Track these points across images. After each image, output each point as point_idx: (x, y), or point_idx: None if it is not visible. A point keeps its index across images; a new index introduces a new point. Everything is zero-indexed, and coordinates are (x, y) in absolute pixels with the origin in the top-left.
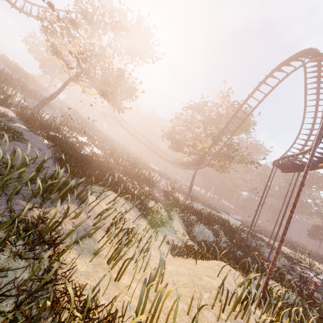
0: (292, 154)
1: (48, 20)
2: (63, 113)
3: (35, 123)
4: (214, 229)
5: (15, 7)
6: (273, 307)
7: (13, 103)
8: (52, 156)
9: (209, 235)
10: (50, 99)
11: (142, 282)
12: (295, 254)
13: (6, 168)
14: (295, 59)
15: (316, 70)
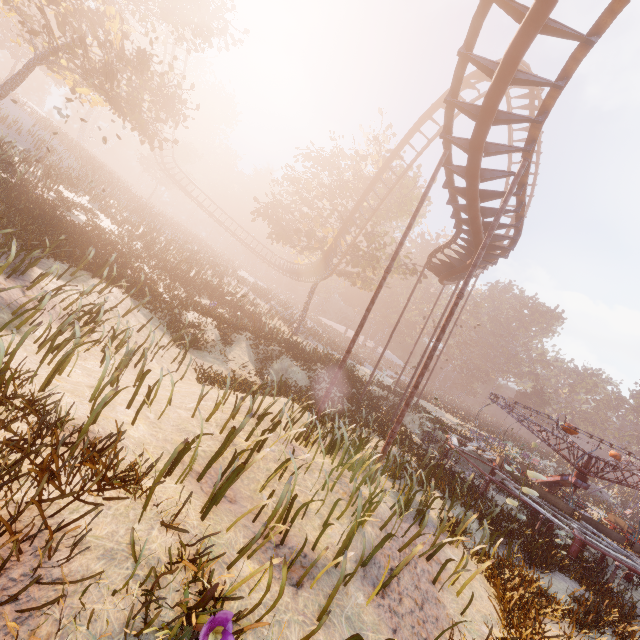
0: (440, 246)
1: None
2: (38, 143)
3: None
4: (310, 369)
5: None
6: (341, 451)
7: None
8: None
9: (298, 377)
10: None
11: (98, 380)
12: (465, 426)
13: None
14: (484, 76)
15: (527, 105)
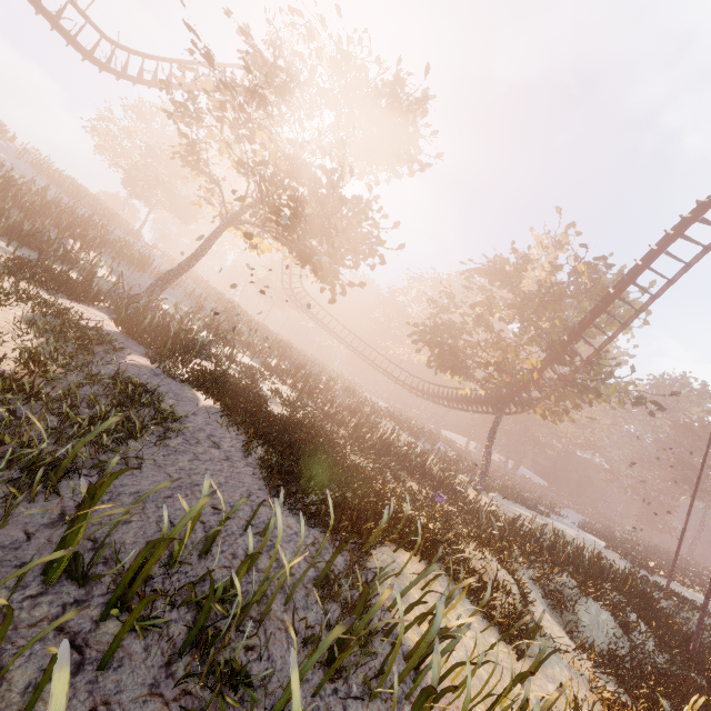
0: None
1: (188, 90)
2: (186, 292)
3: (163, 343)
4: (618, 609)
5: (92, 60)
6: None
7: (102, 288)
8: (244, 457)
9: (614, 632)
10: (180, 272)
11: None
12: None
13: (227, 613)
14: None
15: None
